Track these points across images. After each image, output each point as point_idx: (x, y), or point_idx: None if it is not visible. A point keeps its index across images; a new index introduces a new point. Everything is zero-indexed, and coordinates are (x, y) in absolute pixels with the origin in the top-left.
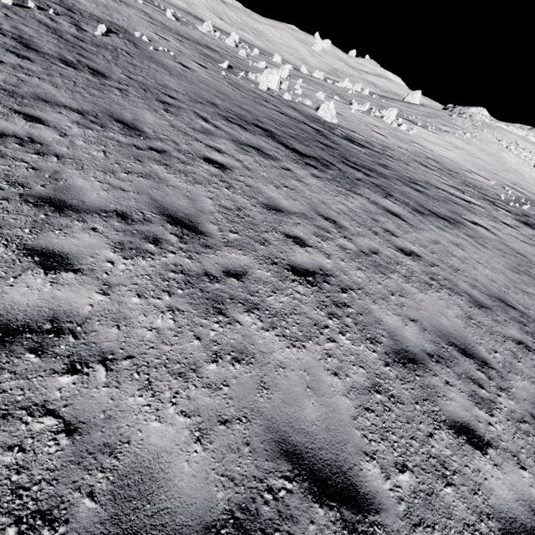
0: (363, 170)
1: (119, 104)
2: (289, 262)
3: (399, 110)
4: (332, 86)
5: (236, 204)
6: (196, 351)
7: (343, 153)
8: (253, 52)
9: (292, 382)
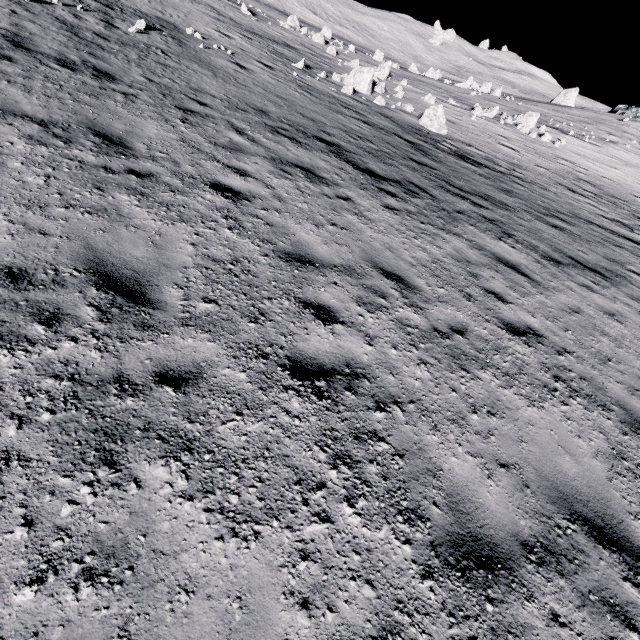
0: (471, 199)
1: (115, 112)
2: (292, 353)
3: (542, 115)
4: (449, 87)
5: (236, 253)
6: (6, 556)
7: (446, 174)
8: (348, 49)
9: (195, 631)
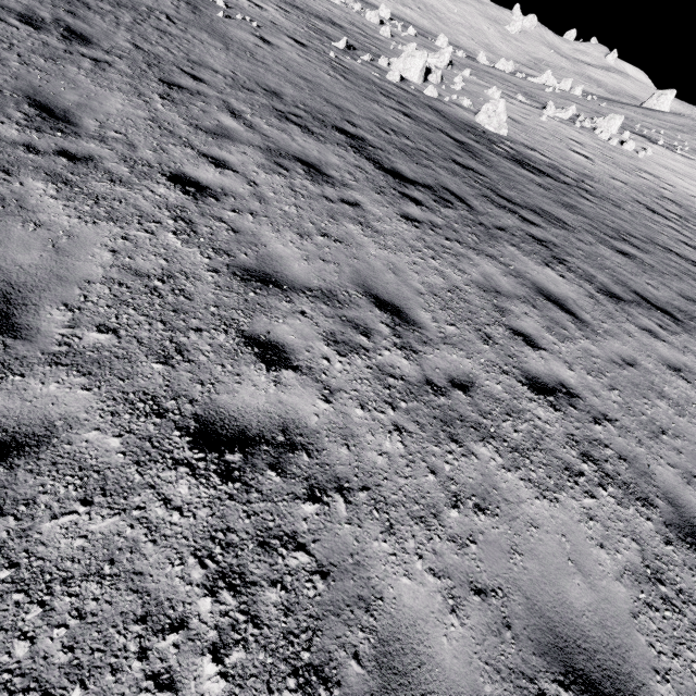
0: (521, 213)
1: (72, 80)
2: (204, 410)
3: (628, 120)
4: (520, 81)
5: (172, 265)
6: None
7: (495, 181)
8: (407, 32)
9: None
